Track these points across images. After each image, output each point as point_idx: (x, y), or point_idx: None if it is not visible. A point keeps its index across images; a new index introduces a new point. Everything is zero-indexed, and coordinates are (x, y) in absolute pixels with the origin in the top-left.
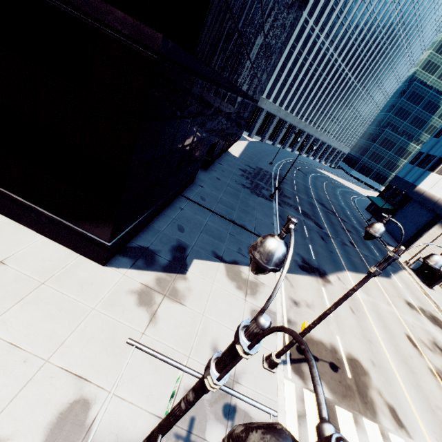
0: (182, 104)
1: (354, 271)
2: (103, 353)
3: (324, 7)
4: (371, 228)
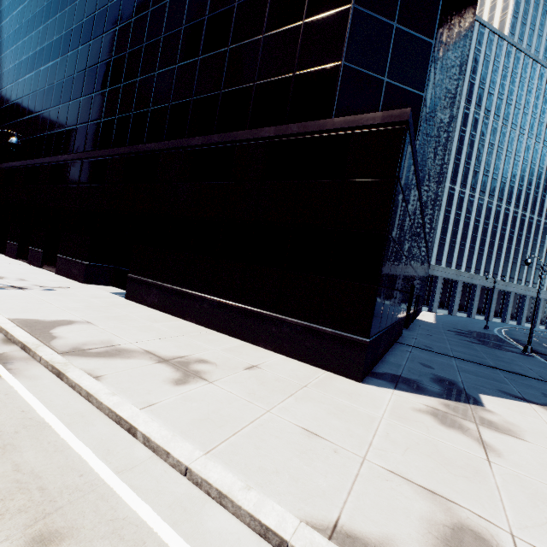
0: (408, 193)
1: None
2: (444, 471)
3: (466, 174)
4: None
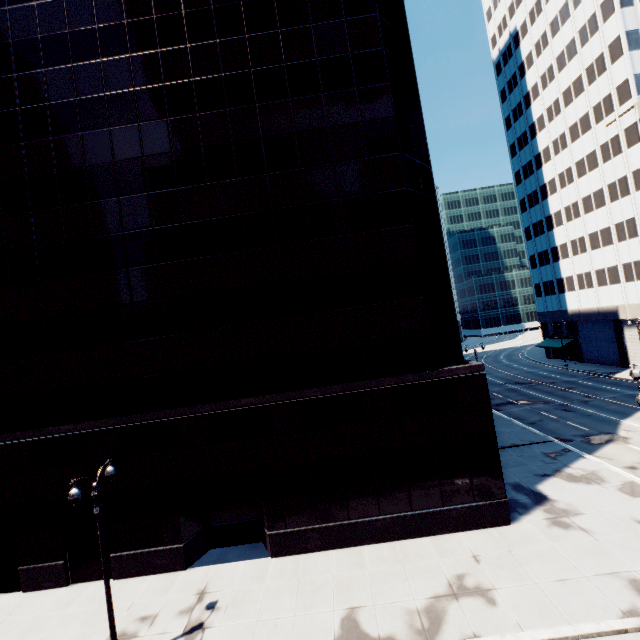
0: None
1: (625, 416)
2: (599, 559)
3: None
4: (633, 374)
